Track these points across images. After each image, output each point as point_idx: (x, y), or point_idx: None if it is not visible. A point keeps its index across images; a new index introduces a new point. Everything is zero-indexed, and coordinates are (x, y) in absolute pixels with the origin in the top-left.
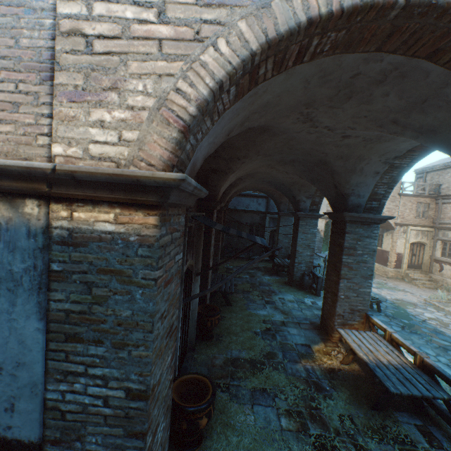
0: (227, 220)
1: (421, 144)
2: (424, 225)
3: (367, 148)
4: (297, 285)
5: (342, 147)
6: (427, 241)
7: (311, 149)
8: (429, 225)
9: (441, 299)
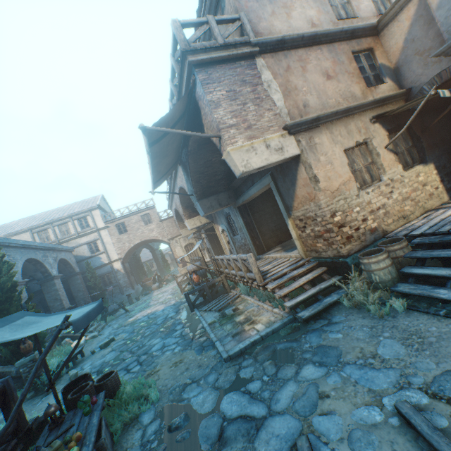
0: (40, 300)
1: None
2: None
3: None
4: None
5: None
6: (193, 240)
7: None
8: None
9: None
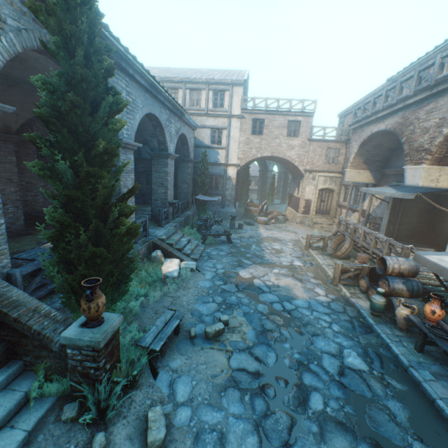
0: (146, 170)
1: (54, 61)
2: (332, 171)
3: (34, 69)
4: (156, 219)
5: (16, 70)
6: (335, 187)
7: (11, 74)
8: (337, 171)
9: (314, 238)
